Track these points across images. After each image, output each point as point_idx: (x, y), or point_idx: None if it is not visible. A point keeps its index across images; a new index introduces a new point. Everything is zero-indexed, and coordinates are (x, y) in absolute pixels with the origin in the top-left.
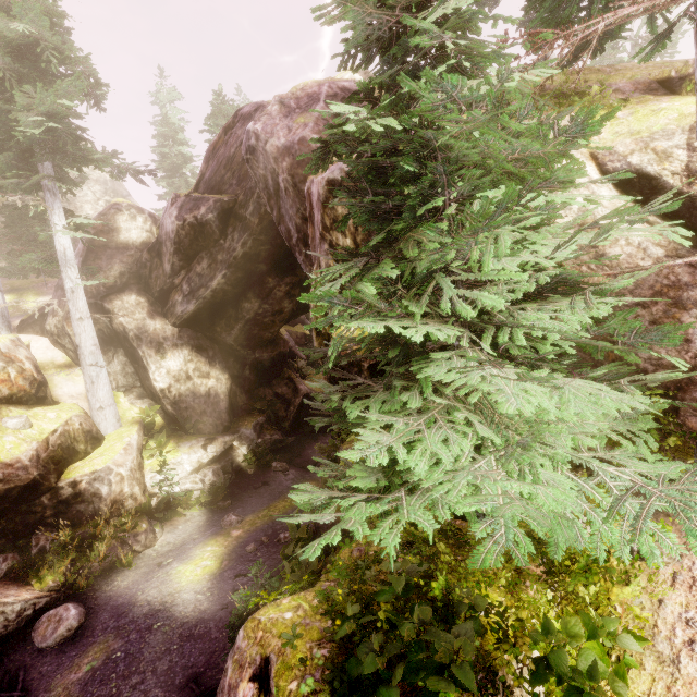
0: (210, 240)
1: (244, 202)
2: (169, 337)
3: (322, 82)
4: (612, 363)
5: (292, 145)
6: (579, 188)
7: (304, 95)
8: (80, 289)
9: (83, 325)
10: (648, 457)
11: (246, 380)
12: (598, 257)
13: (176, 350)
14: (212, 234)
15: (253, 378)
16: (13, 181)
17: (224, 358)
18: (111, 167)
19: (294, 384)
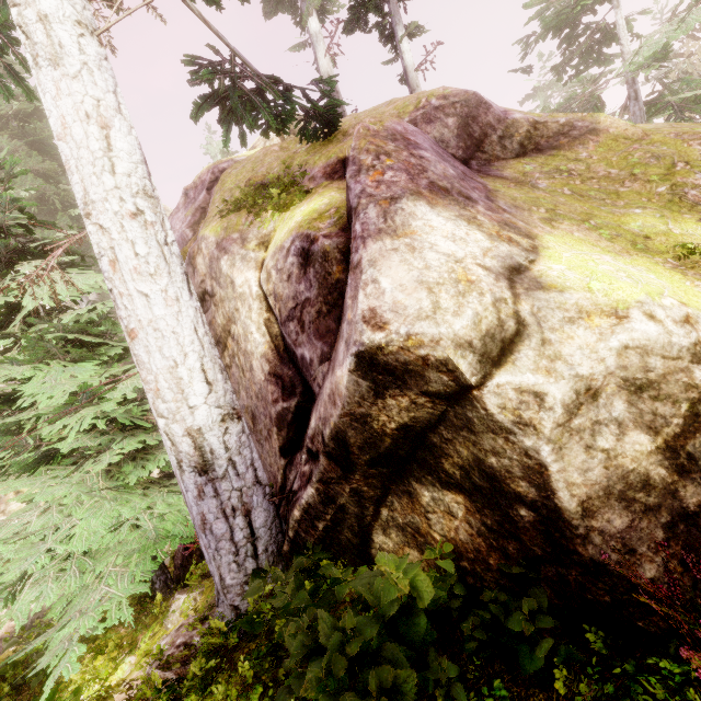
0: None
1: None
2: None
3: (210, 168)
4: (167, 490)
5: (179, 239)
6: (245, 301)
7: (200, 183)
8: None
9: None
10: (137, 578)
11: None
12: (251, 367)
13: None
14: None
15: None
16: None
17: None
18: None
19: None
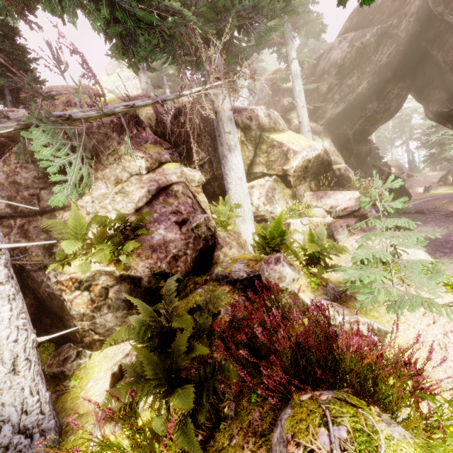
0: (364, 58)
1: (397, 24)
2: (321, 131)
3: None
4: None
5: None
6: None
7: None
8: (302, 91)
9: (303, 110)
10: None
11: (351, 165)
12: None
13: (326, 138)
14: (368, 53)
15: (354, 164)
16: (277, 35)
17: (341, 150)
18: (307, 28)
19: (379, 168)
